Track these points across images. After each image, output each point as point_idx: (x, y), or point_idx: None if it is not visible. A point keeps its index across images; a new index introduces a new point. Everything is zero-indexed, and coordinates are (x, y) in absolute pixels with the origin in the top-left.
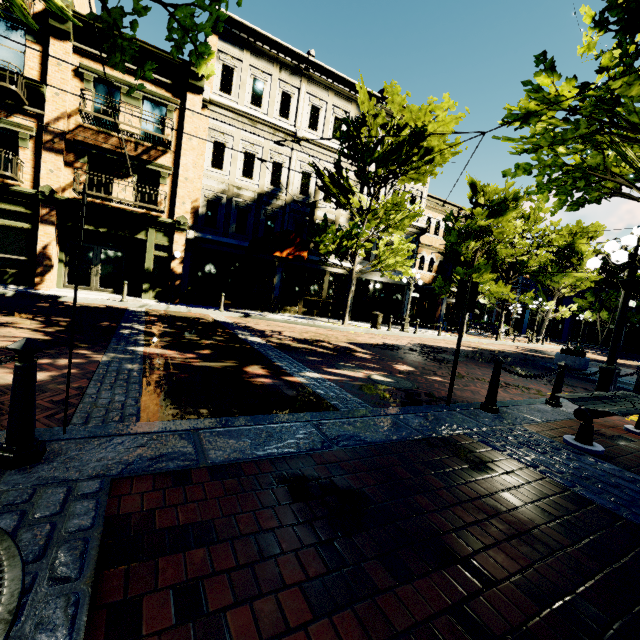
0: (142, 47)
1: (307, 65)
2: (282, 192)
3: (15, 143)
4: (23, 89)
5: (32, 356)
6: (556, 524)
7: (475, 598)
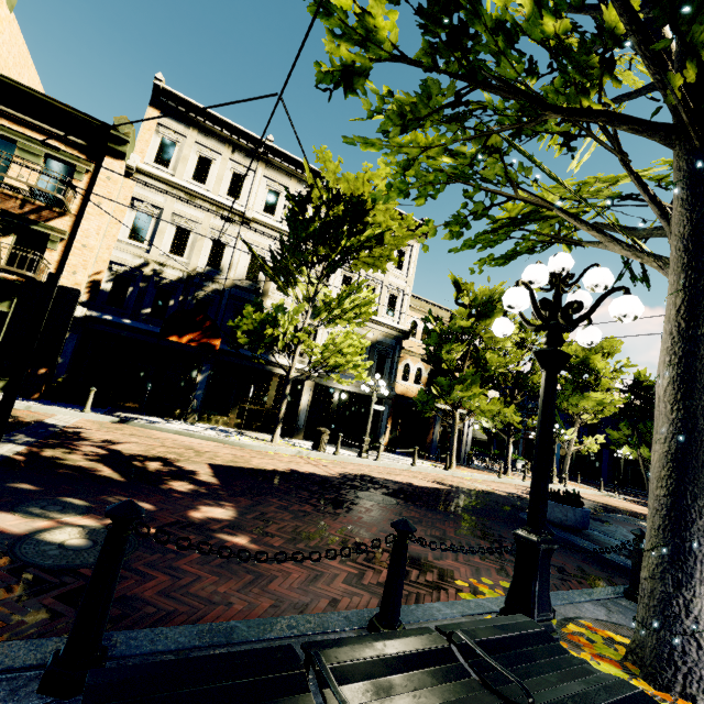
0: (53, 105)
1: (265, 149)
2: (222, 275)
3: None
4: None
5: None
6: None
7: None
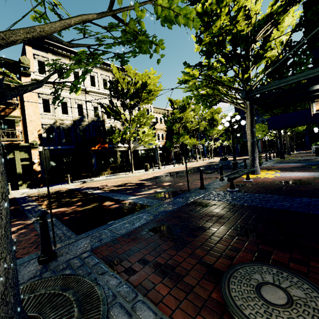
0: None
1: None
2: (85, 118)
3: None
4: None
5: (45, 217)
6: (229, 212)
7: (214, 234)
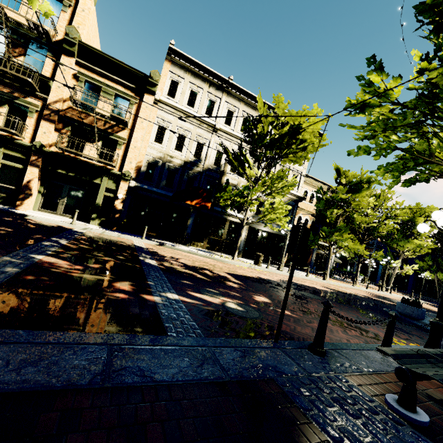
0: (119, 64)
1: (227, 85)
2: (201, 162)
3: (26, 114)
4: (37, 82)
5: None
6: None
7: None
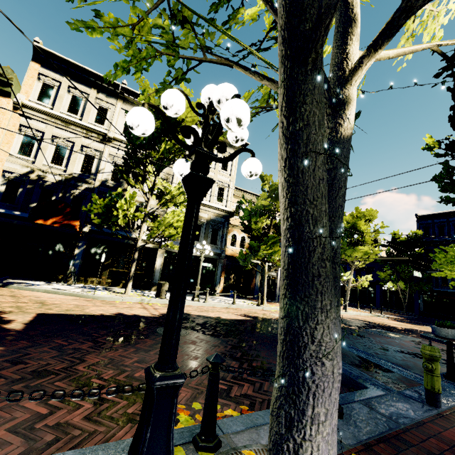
0: None
1: (121, 90)
2: (93, 178)
3: None
4: None
5: None
6: None
7: None
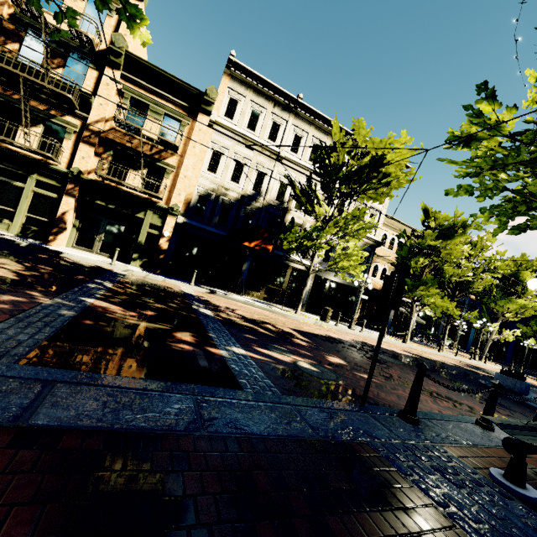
0: (171, 79)
1: (296, 104)
2: (261, 196)
3: (62, 135)
4: (77, 98)
5: None
6: None
7: None
